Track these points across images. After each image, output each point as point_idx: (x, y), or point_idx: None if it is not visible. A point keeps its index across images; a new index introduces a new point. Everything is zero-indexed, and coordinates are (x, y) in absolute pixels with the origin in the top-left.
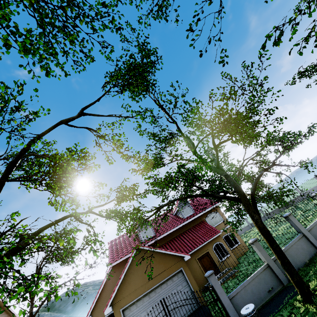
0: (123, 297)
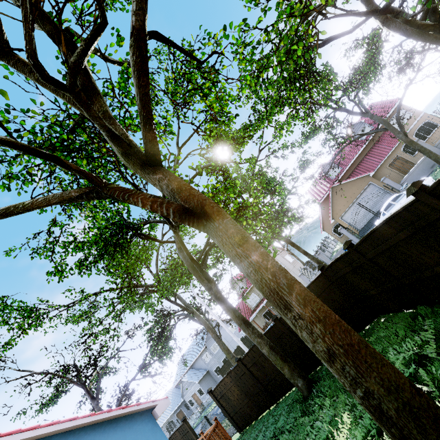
0: (337, 213)
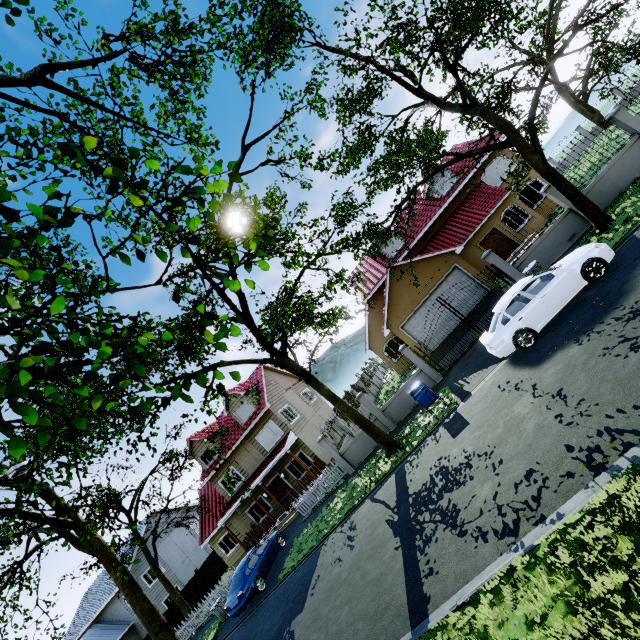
0: (397, 318)
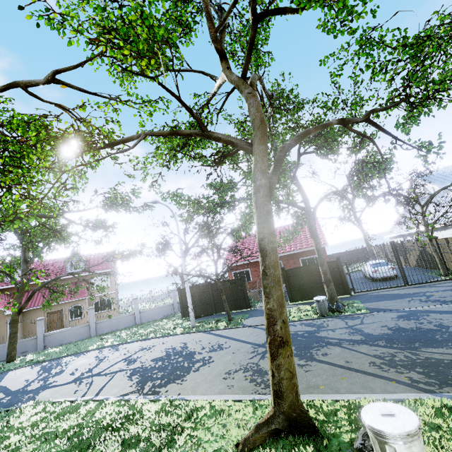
0: None
